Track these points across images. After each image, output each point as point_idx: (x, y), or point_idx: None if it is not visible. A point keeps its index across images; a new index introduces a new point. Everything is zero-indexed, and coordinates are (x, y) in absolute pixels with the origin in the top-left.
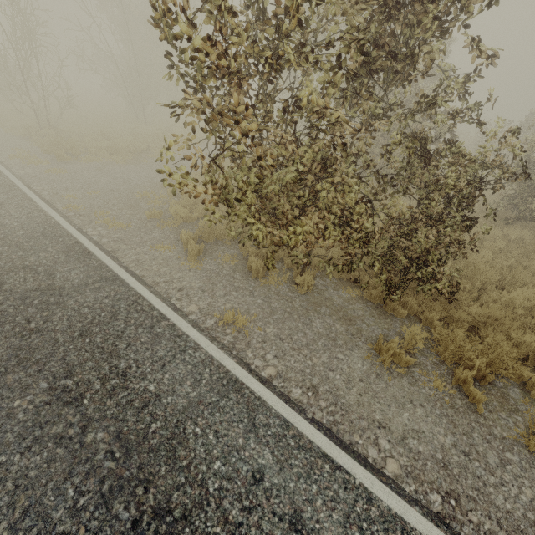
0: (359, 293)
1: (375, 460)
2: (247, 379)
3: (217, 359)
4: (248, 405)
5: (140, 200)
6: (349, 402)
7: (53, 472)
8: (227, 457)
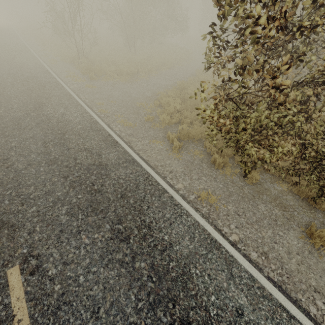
0: (289, 188)
1: (316, 315)
2: (222, 242)
3: (201, 224)
4: (226, 260)
5: (139, 108)
6: (291, 268)
7: (121, 283)
8: (218, 294)
